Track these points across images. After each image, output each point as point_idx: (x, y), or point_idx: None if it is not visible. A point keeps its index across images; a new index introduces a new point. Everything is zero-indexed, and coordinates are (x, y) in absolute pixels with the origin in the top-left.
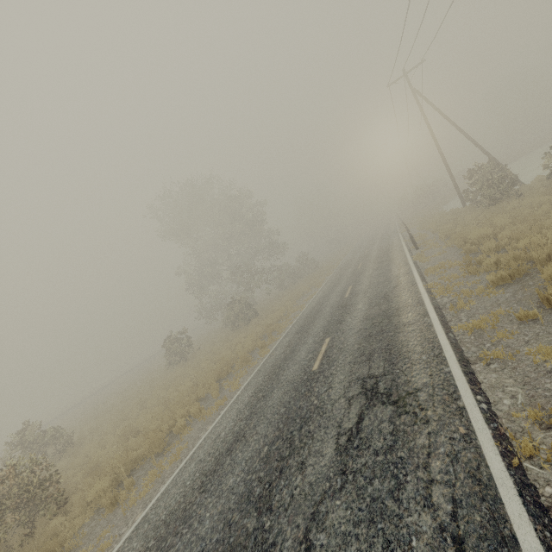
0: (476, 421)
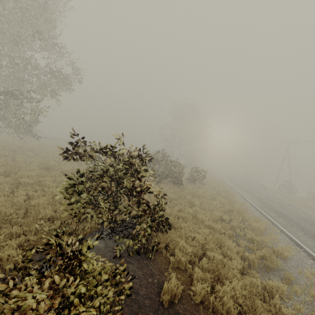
0: (312, 213)
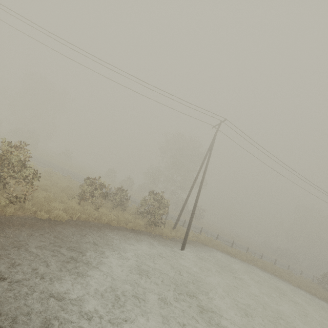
0: None
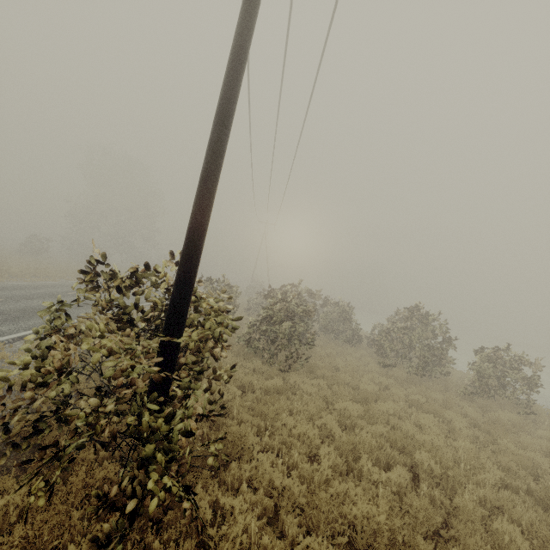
0: None
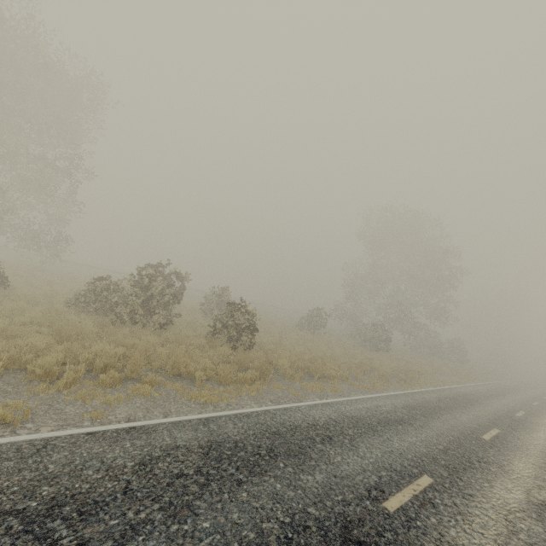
0: None
